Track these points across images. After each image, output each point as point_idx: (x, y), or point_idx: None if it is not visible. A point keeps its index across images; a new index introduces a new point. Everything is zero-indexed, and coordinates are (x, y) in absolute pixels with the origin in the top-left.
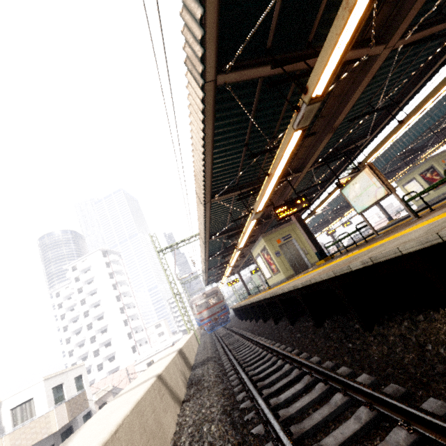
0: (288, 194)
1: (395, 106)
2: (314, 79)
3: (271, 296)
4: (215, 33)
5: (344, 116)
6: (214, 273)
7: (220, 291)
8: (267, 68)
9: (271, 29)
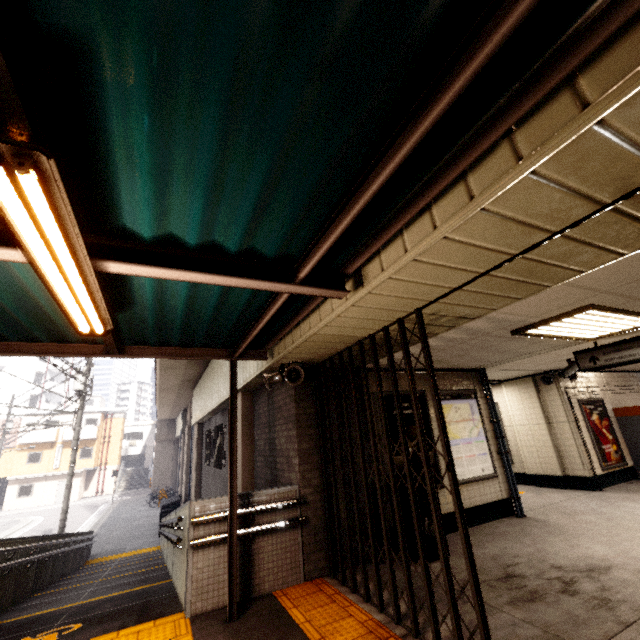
0: None
1: None
2: None
3: None
4: None
5: None
6: None
7: None
8: None
9: None
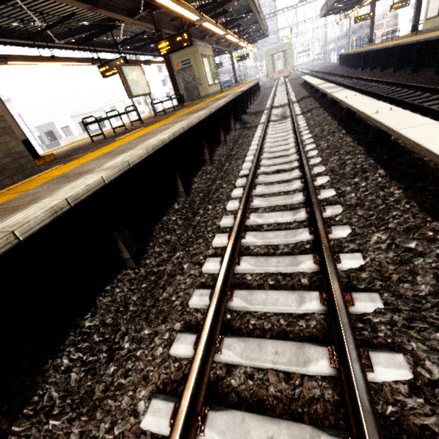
0: (150, 27)
1: None
2: None
3: None
4: None
5: (84, 4)
6: None
7: None
8: None
9: None
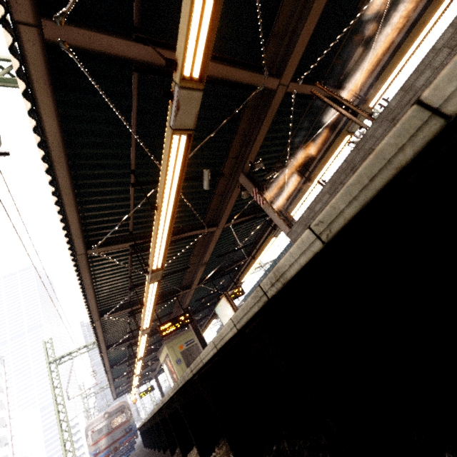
0: (185, 303)
1: (259, 241)
2: (151, 262)
3: (146, 420)
4: (81, 235)
5: (209, 257)
6: (125, 381)
7: (129, 406)
8: (130, 243)
9: (130, 225)
